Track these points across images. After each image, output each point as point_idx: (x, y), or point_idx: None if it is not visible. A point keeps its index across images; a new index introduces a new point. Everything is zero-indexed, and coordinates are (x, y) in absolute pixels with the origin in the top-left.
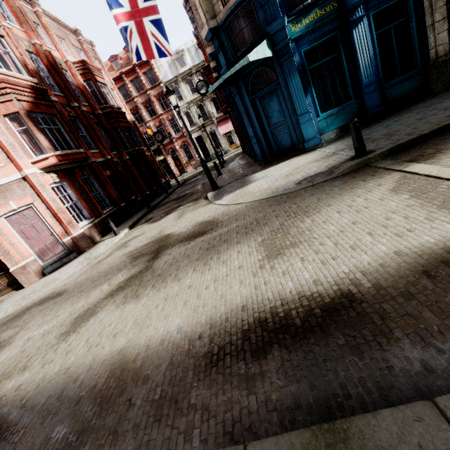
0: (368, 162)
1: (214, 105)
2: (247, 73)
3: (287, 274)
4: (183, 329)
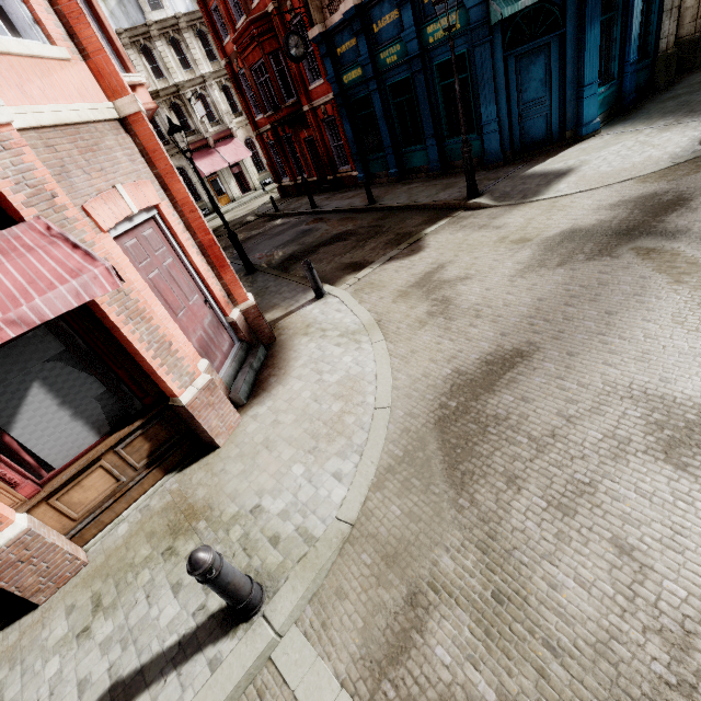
0: None
1: (176, 119)
2: None
3: None
4: None
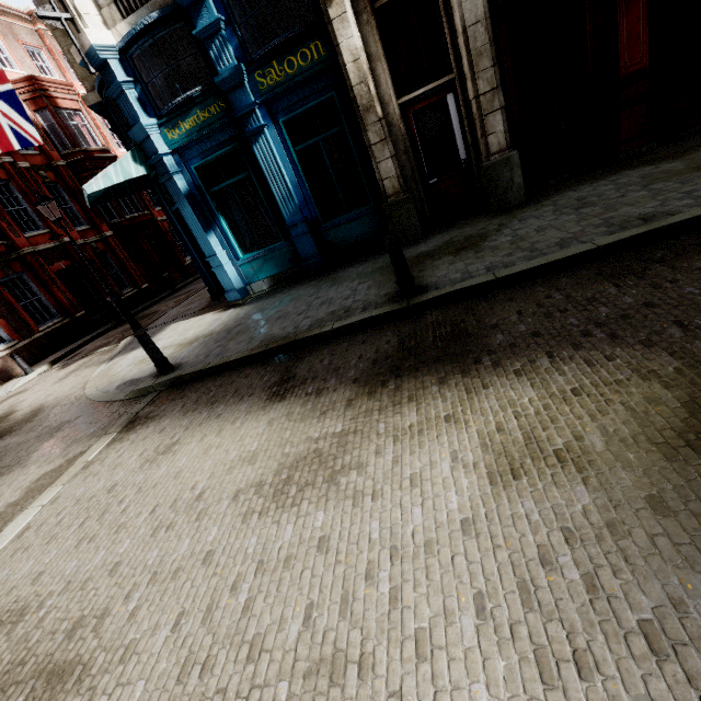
0: (152, 391)
1: None
2: (155, 175)
3: None
4: None
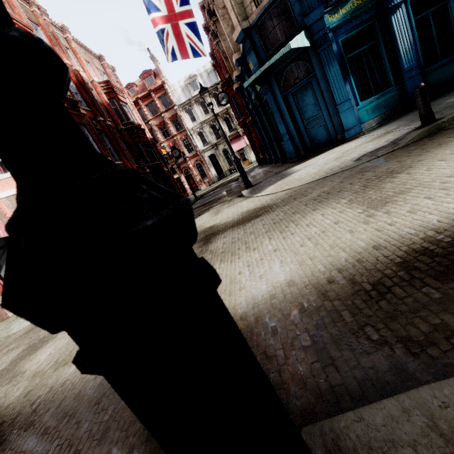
0: (442, 127)
1: (226, 125)
2: (279, 69)
3: (417, 211)
4: (296, 281)
